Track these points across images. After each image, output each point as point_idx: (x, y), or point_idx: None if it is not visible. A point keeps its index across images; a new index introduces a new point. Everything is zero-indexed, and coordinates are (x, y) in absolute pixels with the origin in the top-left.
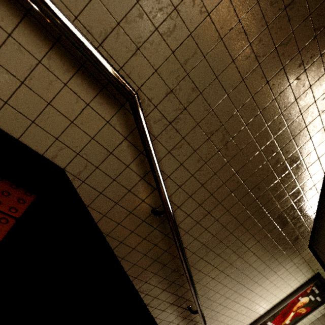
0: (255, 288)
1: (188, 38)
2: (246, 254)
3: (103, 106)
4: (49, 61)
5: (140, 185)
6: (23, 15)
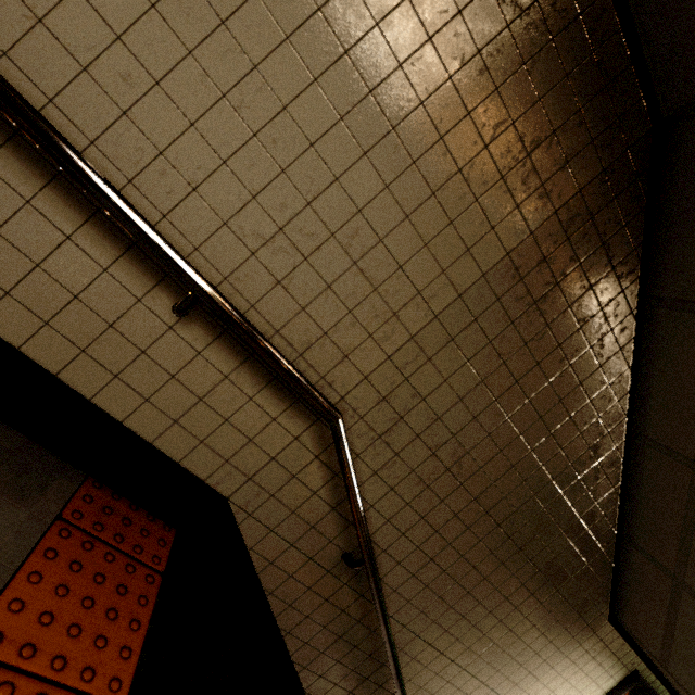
0: None
1: (409, 342)
2: (495, 630)
3: (293, 420)
4: (236, 376)
5: (329, 519)
6: (218, 334)
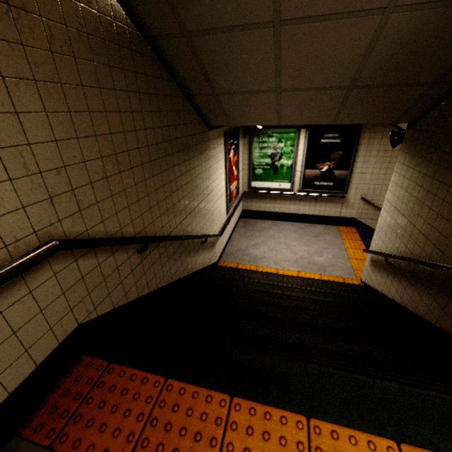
0: (212, 187)
1: None
2: (193, 185)
3: (38, 276)
4: None
5: (117, 257)
6: None
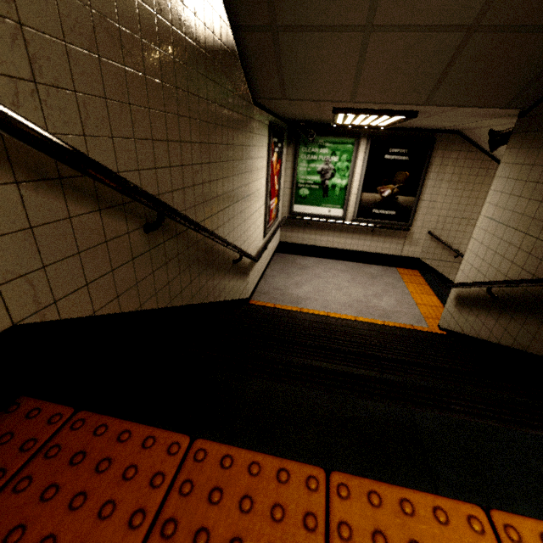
0: (251, 189)
1: None
2: (230, 169)
3: None
4: None
5: (107, 221)
6: None
